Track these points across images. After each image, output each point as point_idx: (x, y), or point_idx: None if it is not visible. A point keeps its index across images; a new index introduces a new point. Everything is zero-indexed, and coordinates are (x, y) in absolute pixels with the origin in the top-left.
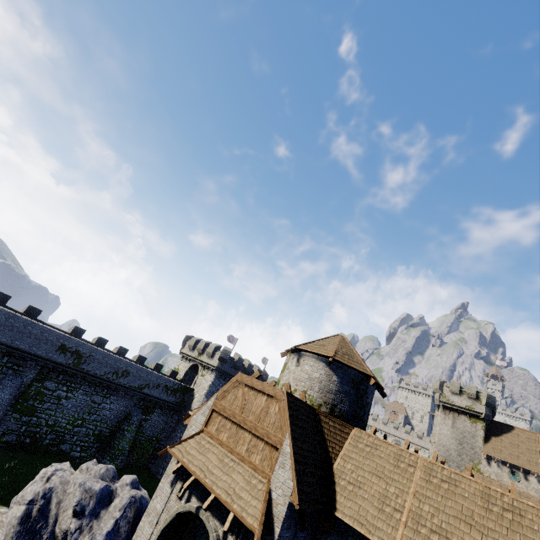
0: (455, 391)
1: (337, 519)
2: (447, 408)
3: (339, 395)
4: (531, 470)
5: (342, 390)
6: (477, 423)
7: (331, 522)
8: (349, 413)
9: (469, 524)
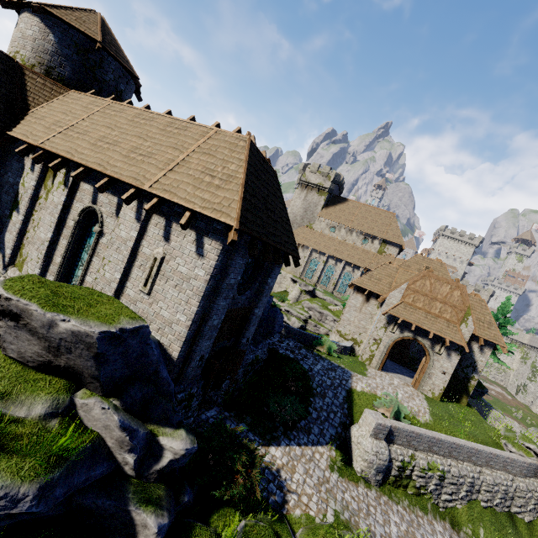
0: (314, 171)
1: (20, 144)
2: (304, 186)
3: (58, 58)
4: (344, 224)
5: (62, 53)
6: (322, 196)
7: (2, 139)
8: (73, 80)
9: (110, 128)
